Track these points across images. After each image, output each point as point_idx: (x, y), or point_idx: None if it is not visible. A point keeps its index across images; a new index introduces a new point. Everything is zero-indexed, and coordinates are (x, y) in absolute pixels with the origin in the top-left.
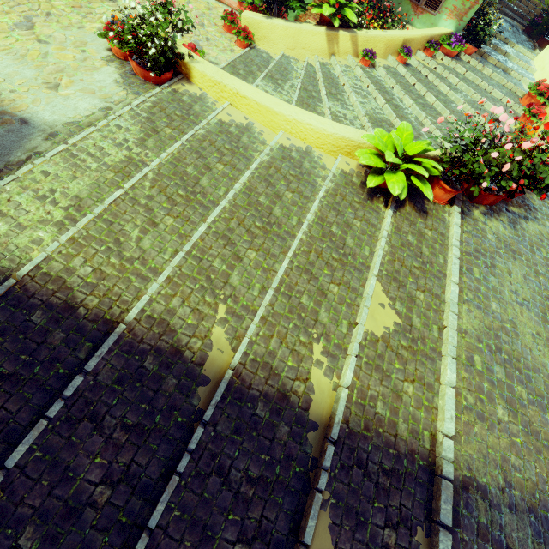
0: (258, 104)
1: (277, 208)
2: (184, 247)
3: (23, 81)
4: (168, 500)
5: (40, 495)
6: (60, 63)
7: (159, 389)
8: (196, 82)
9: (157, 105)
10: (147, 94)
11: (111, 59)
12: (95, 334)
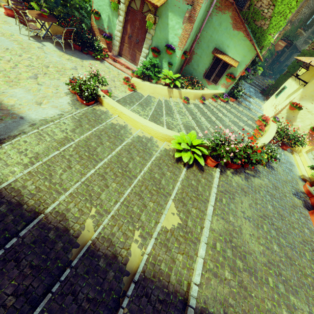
0: (130, 117)
1: (131, 163)
2: (82, 179)
3: (26, 100)
4: (43, 306)
5: None
6: (45, 93)
7: (53, 248)
8: (104, 106)
9: (84, 115)
10: (81, 110)
11: (68, 93)
12: (28, 218)
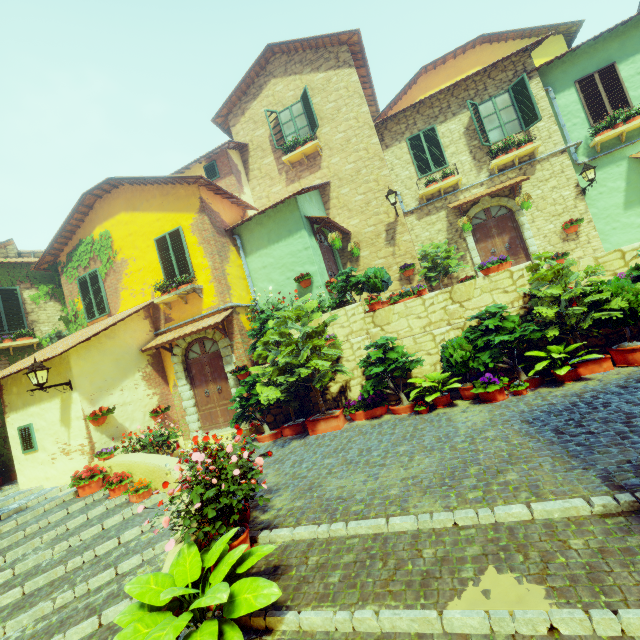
0: None
1: None
2: None
3: None
4: None
5: None
6: None
7: None
8: None
9: None
10: None
11: None
12: None
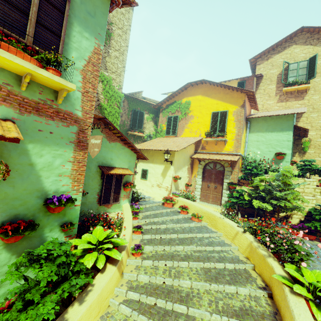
0: None
1: None
2: None
3: None
4: None
5: None
6: None
7: None
8: None
9: None
10: None
11: None
12: None
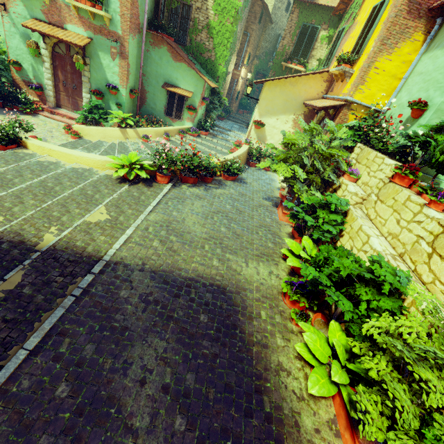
0: (61, 152)
1: (58, 187)
2: None
3: None
4: None
5: None
6: None
7: None
8: (30, 149)
9: (0, 157)
10: None
11: None
12: None
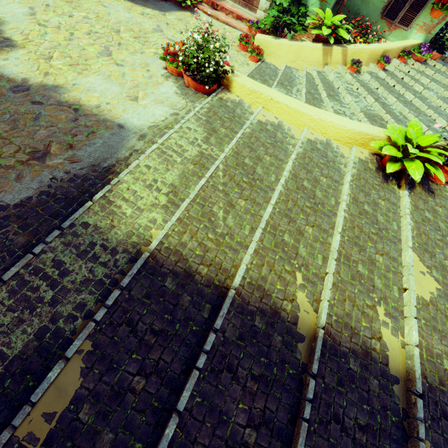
0: (289, 107)
1: (318, 190)
2: (261, 225)
3: (113, 96)
4: (304, 444)
5: (207, 435)
6: (134, 80)
7: (270, 345)
8: (234, 91)
9: (211, 111)
10: (203, 102)
11: (168, 76)
12: (211, 297)
